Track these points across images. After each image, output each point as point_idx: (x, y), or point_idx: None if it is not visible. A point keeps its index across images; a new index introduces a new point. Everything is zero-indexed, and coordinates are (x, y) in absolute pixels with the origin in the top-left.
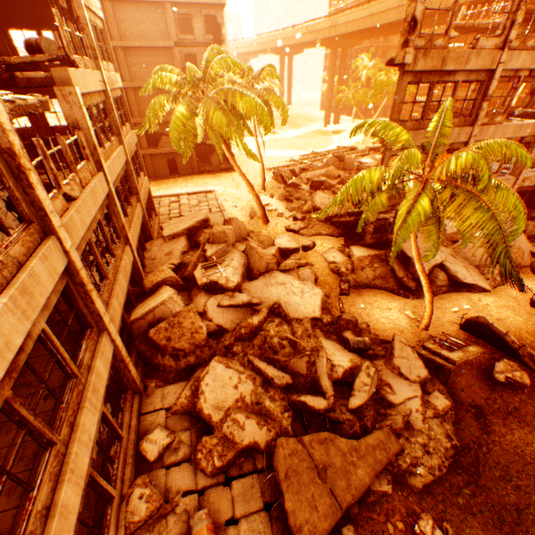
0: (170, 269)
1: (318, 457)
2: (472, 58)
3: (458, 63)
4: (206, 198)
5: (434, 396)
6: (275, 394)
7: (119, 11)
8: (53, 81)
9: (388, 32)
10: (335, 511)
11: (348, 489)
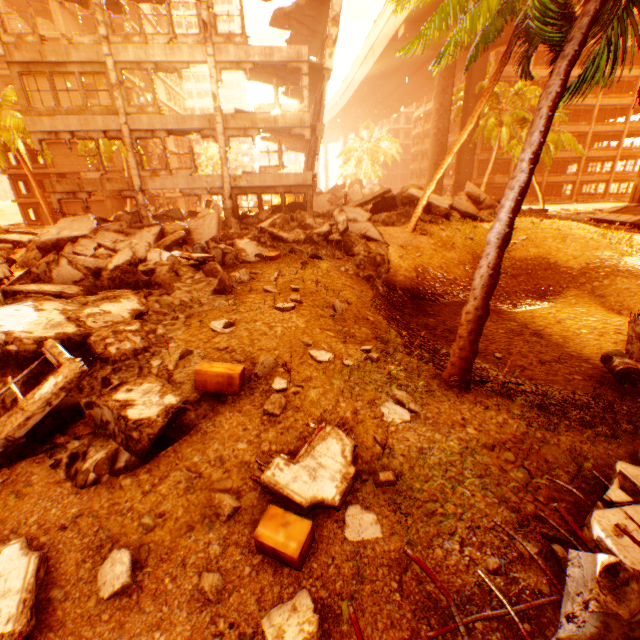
0: None
1: None
2: (74, 52)
3: (60, 56)
4: None
5: None
6: None
7: (34, 84)
8: None
9: (379, 109)
10: None
11: None
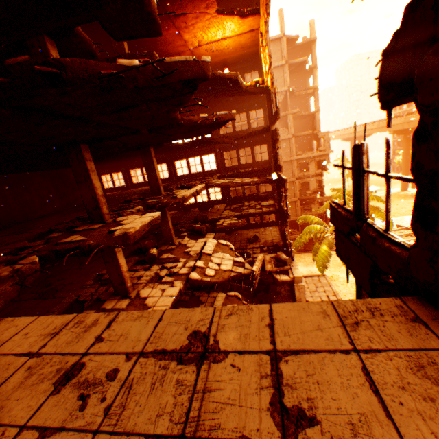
0: None
1: None
2: None
3: None
4: (320, 283)
5: None
6: None
7: None
8: (293, 281)
9: None
10: None
11: None
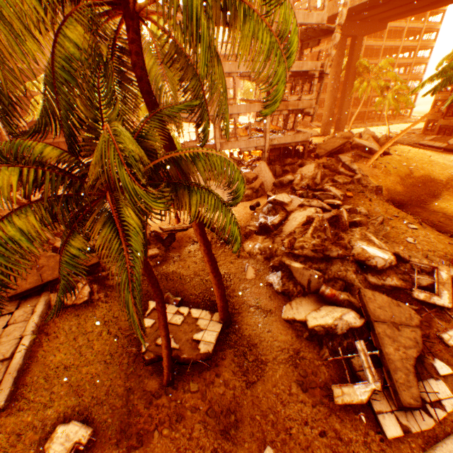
0: (19, 195)
1: (42, 262)
2: None
3: None
4: None
5: (152, 250)
6: (48, 248)
7: None
8: None
9: None
10: (38, 282)
11: (52, 275)
